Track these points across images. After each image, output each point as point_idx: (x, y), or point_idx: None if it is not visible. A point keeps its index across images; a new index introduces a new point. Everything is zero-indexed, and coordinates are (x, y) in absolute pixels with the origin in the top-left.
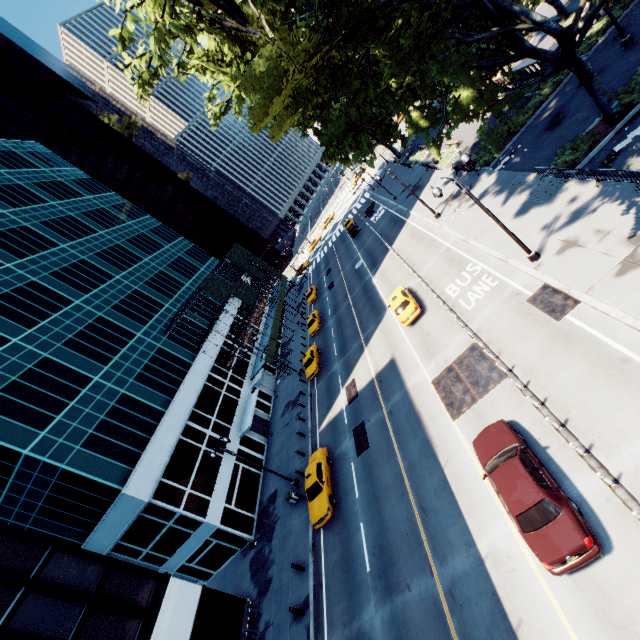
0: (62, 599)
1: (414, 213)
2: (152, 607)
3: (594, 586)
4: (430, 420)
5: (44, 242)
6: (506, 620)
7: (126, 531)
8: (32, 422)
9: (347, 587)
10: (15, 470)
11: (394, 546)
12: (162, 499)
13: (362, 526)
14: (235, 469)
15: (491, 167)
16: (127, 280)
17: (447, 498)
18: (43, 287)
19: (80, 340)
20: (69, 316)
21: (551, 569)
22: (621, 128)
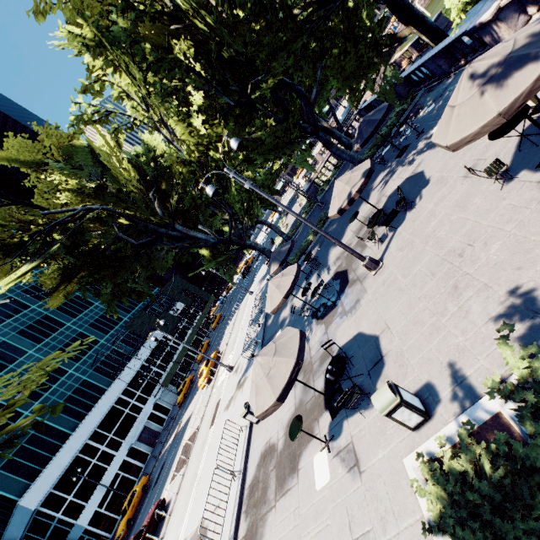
0: None
1: (255, 279)
2: None
3: None
4: (169, 477)
5: (20, 307)
6: None
7: (29, 526)
8: None
9: None
10: None
11: None
12: (47, 506)
13: None
14: (115, 477)
15: None
16: (75, 325)
17: None
18: (9, 344)
19: None
20: (21, 365)
21: None
22: None
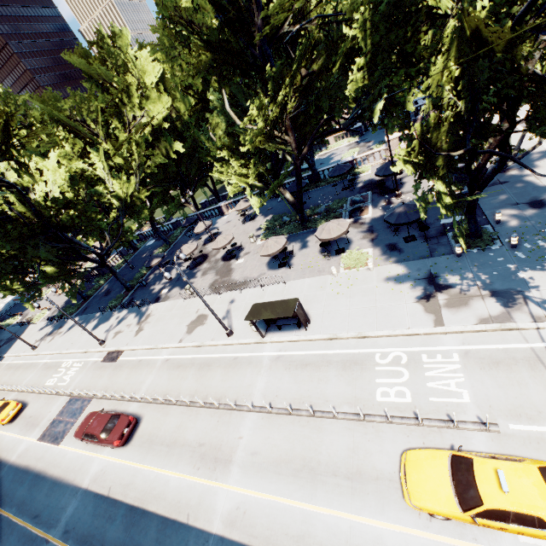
0: None
1: (9, 354)
2: None
3: (138, 438)
4: (38, 461)
5: None
6: (103, 497)
7: None
8: None
9: None
10: None
11: None
12: None
13: None
14: None
15: (75, 315)
16: None
17: (58, 488)
18: None
19: None
20: None
21: (120, 443)
22: (133, 292)
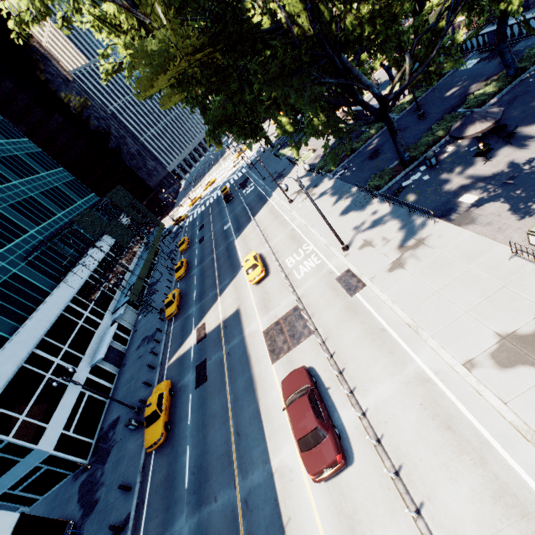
0: None
1: (275, 195)
2: None
3: (339, 489)
4: (256, 362)
5: None
6: (280, 519)
7: None
8: None
9: (166, 502)
10: None
11: (211, 465)
12: None
13: (188, 449)
14: (80, 397)
15: (332, 174)
16: None
17: (257, 425)
18: None
19: None
20: None
21: (314, 478)
22: (408, 171)
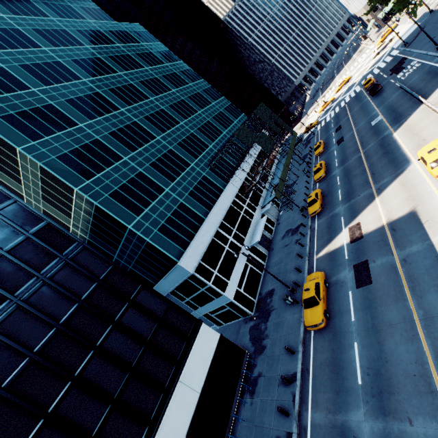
0: (145, 315)
1: None
2: (191, 336)
3: None
4: None
5: (141, 95)
6: None
7: (178, 285)
8: (133, 210)
9: (334, 385)
10: (124, 236)
11: (394, 378)
12: (200, 274)
13: (356, 346)
14: (245, 267)
15: None
16: (187, 126)
17: None
18: (140, 126)
19: (159, 163)
20: (153, 147)
21: None
22: None
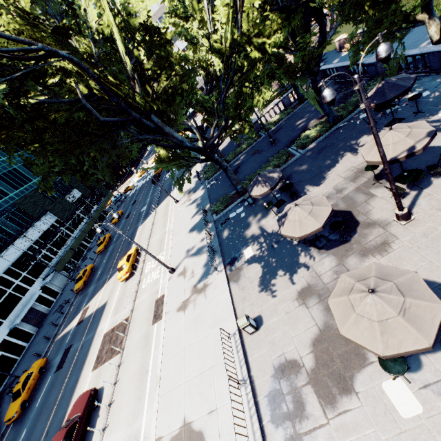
0: None
1: (175, 189)
2: None
3: None
4: (87, 364)
5: None
6: None
7: None
8: None
9: None
10: None
11: None
12: None
13: (24, 432)
14: None
15: (208, 182)
16: None
17: (57, 431)
18: None
19: None
20: None
21: None
22: (239, 202)
